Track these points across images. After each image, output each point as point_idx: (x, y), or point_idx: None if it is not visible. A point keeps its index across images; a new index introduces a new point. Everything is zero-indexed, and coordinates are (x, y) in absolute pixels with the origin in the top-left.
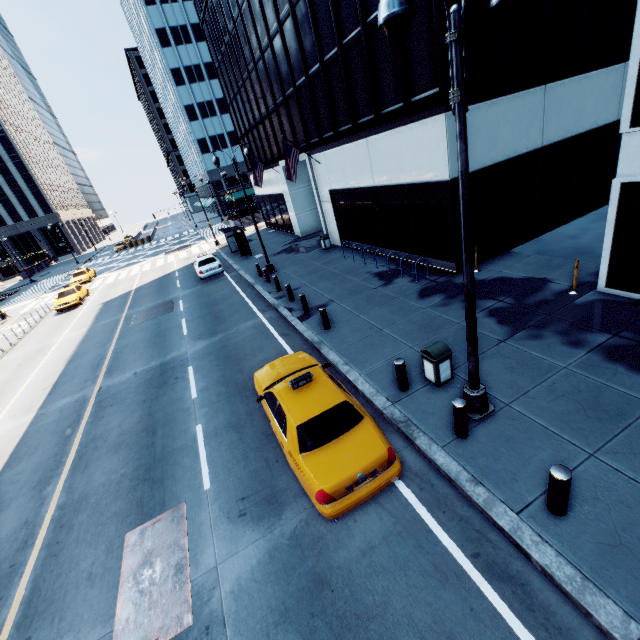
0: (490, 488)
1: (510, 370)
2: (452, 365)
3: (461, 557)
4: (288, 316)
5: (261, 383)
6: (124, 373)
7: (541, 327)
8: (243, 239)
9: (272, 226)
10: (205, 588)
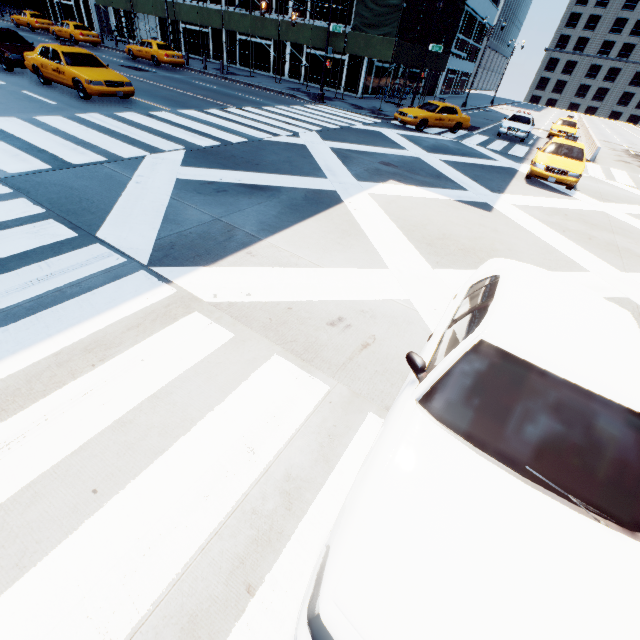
0: None
1: None
2: None
3: None
4: None
5: None
6: None
7: None
8: None
9: None
10: None
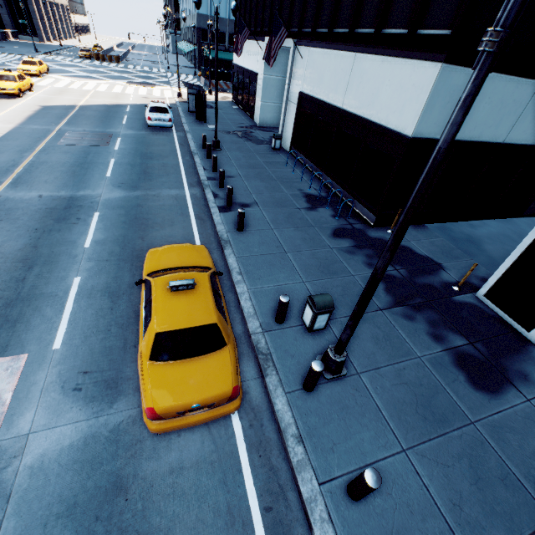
0: (308, 450)
1: (375, 340)
2: (329, 319)
3: (255, 506)
4: (211, 201)
5: (149, 264)
6: (29, 191)
7: (417, 310)
8: (203, 103)
9: (237, 102)
10: (6, 454)
